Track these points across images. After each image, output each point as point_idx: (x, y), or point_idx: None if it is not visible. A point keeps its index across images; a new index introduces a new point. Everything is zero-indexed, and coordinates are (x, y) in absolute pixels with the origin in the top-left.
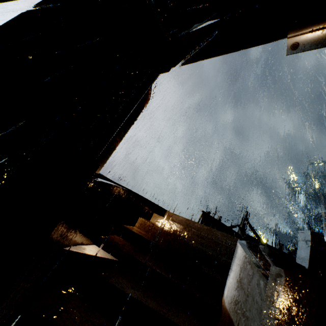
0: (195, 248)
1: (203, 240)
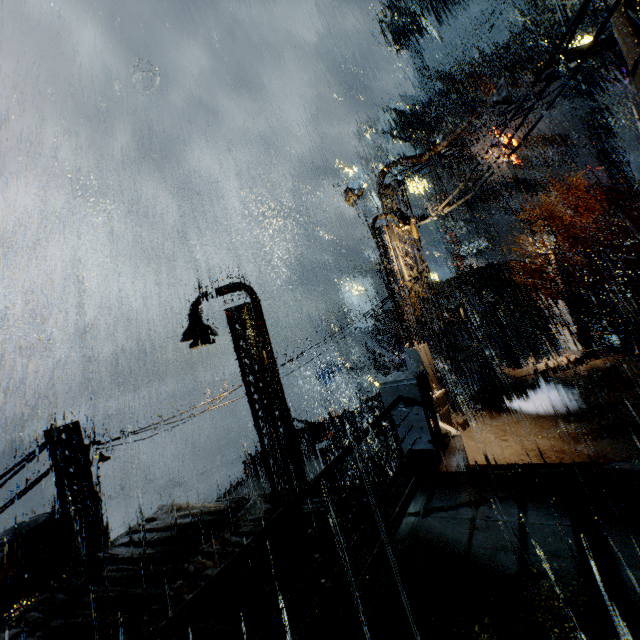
0: None
1: None
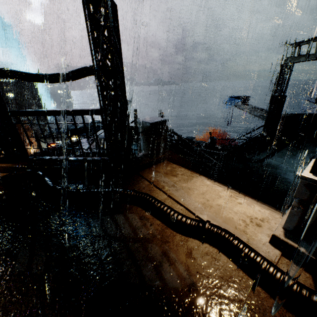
0: None
1: None
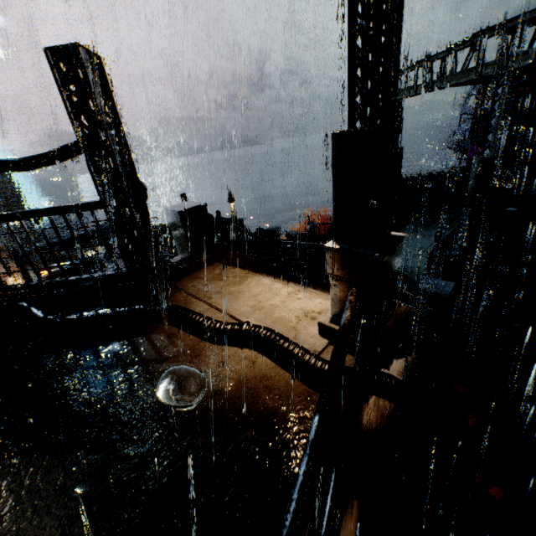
0: None
1: None
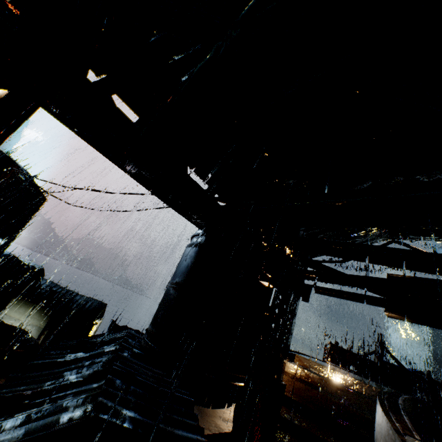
0: (338, 404)
1: (343, 392)
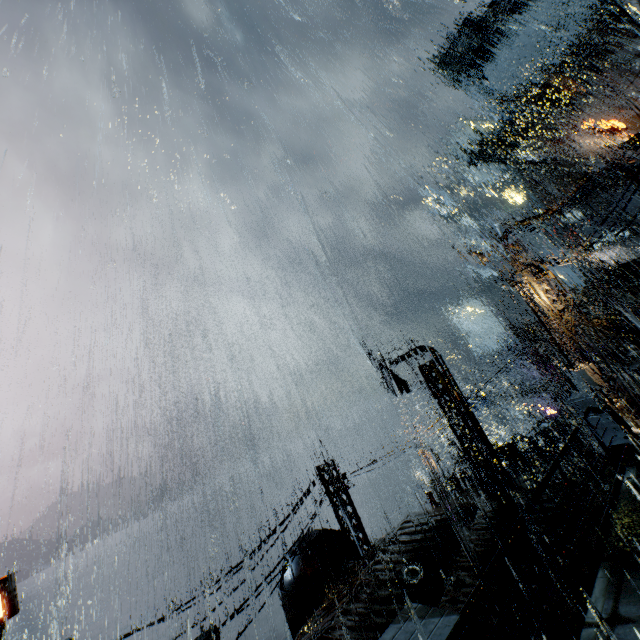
0: None
1: None
